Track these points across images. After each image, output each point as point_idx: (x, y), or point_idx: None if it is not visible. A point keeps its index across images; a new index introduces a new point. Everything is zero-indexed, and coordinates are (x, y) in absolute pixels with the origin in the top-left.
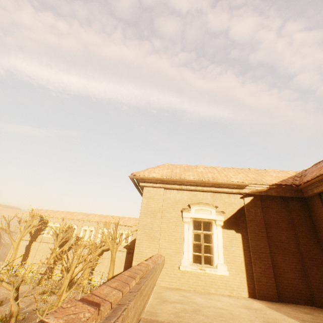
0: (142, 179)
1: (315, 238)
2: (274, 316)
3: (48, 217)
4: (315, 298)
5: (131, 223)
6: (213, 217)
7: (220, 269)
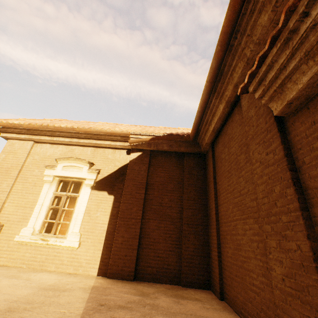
0: (3, 129)
1: (203, 201)
2: (59, 300)
3: None
4: (182, 274)
5: None
6: (82, 175)
7: (70, 239)
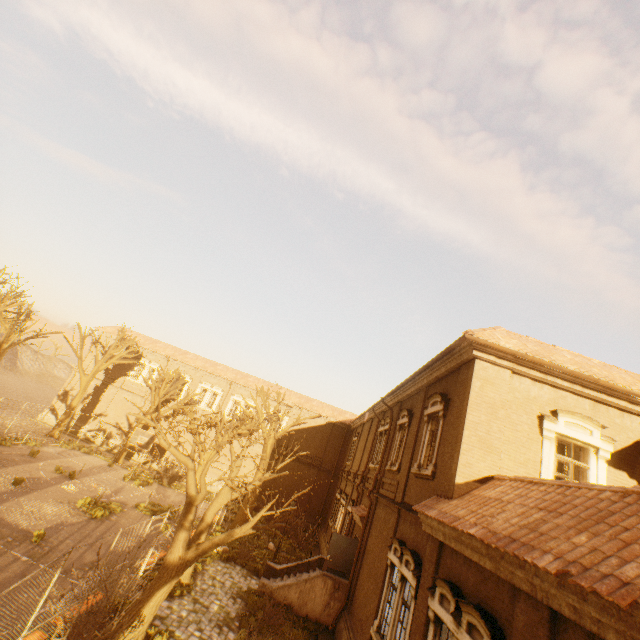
0: (480, 346)
1: None
2: None
3: (142, 347)
4: None
5: (293, 402)
6: (595, 443)
7: None
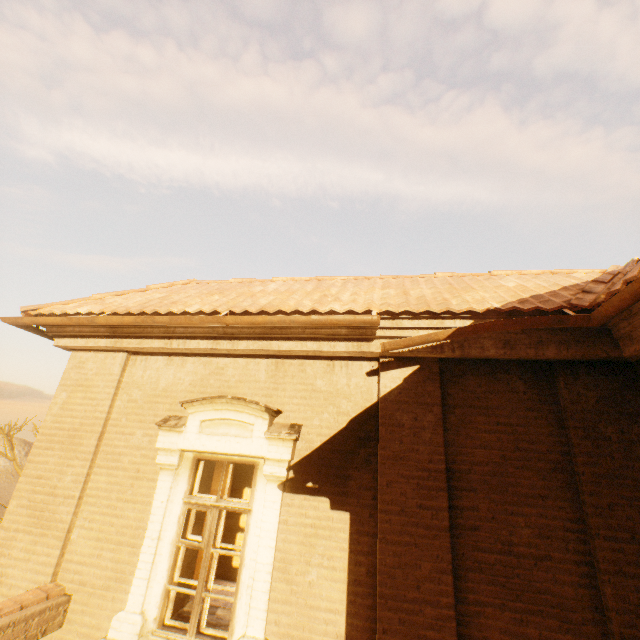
0: (58, 328)
1: None
2: None
3: None
4: None
5: None
6: (254, 450)
7: None
